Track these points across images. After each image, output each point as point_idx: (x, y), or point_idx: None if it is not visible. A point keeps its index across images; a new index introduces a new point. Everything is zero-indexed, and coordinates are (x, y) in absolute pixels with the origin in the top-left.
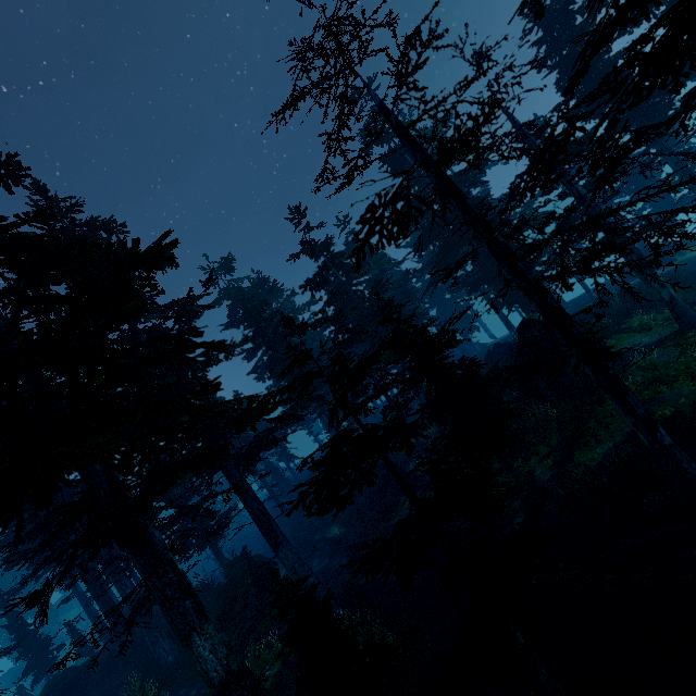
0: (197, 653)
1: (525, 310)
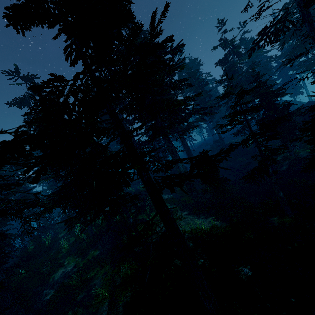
0: (178, 165)
1: None
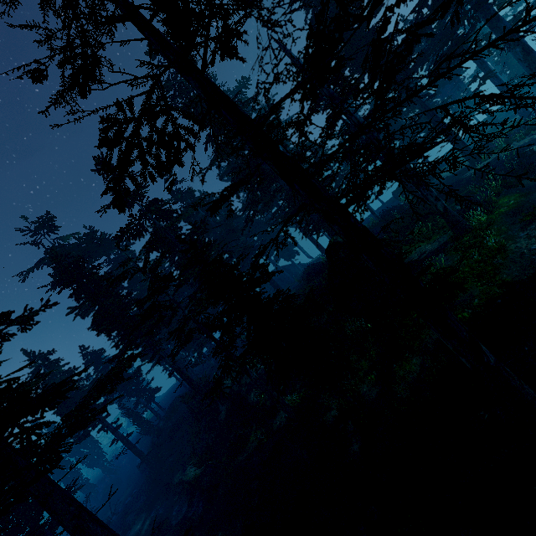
0: None
1: (330, 234)
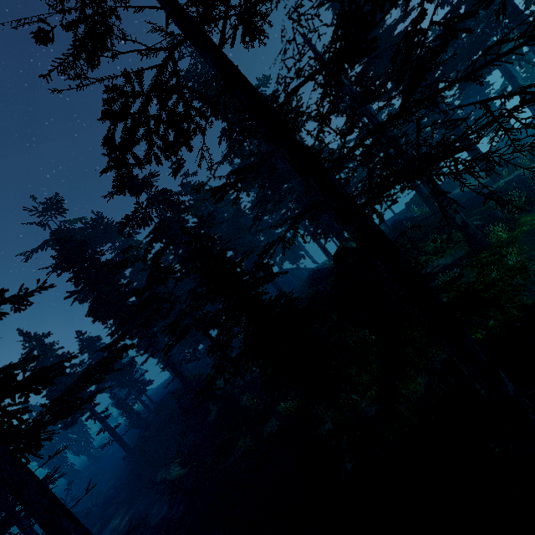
0: None
1: (339, 239)
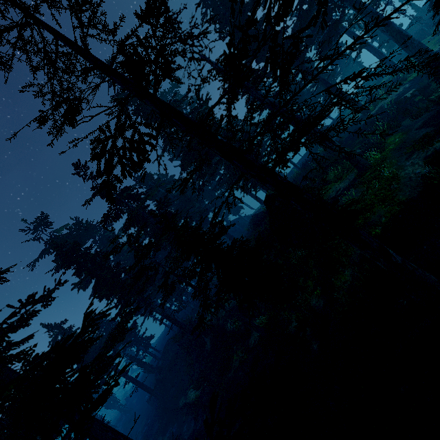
0: None
1: (265, 188)
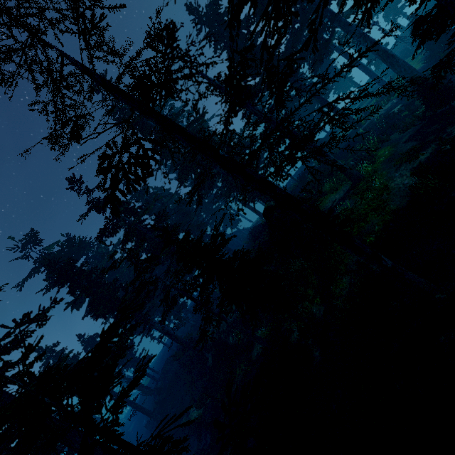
0: None
1: (263, 200)
